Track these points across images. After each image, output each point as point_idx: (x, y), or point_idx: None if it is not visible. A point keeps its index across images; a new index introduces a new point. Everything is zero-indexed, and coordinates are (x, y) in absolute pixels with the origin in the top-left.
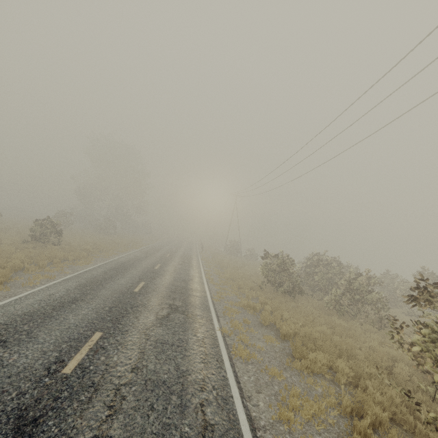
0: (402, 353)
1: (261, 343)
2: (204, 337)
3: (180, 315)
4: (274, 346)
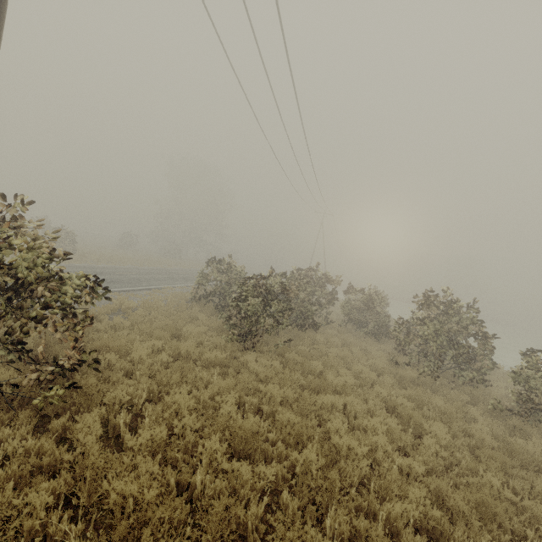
0: (183, 362)
1: None
2: None
3: None
4: None
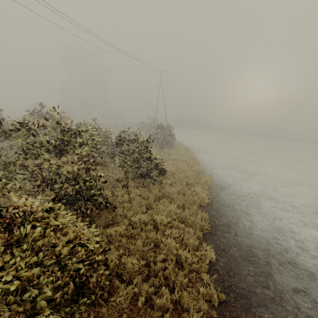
0: None
1: None
2: None
3: None
4: None
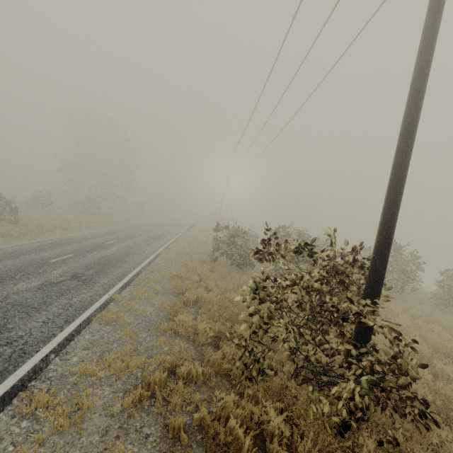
0: None
1: (150, 308)
2: (78, 301)
3: (76, 282)
4: (163, 311)
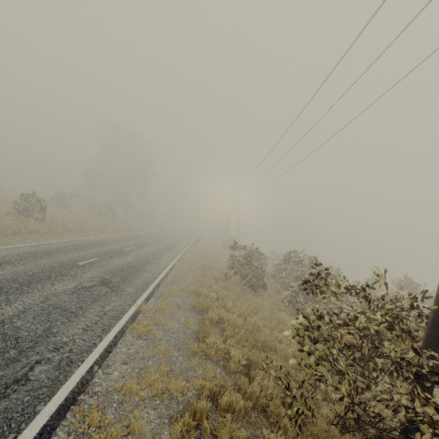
0: None
1: (176, 324)
2: (111, 309)
3: (105, 288)
4: (188, 329)
